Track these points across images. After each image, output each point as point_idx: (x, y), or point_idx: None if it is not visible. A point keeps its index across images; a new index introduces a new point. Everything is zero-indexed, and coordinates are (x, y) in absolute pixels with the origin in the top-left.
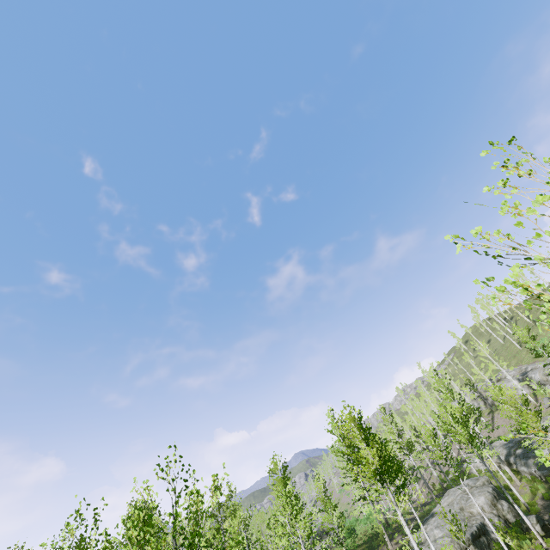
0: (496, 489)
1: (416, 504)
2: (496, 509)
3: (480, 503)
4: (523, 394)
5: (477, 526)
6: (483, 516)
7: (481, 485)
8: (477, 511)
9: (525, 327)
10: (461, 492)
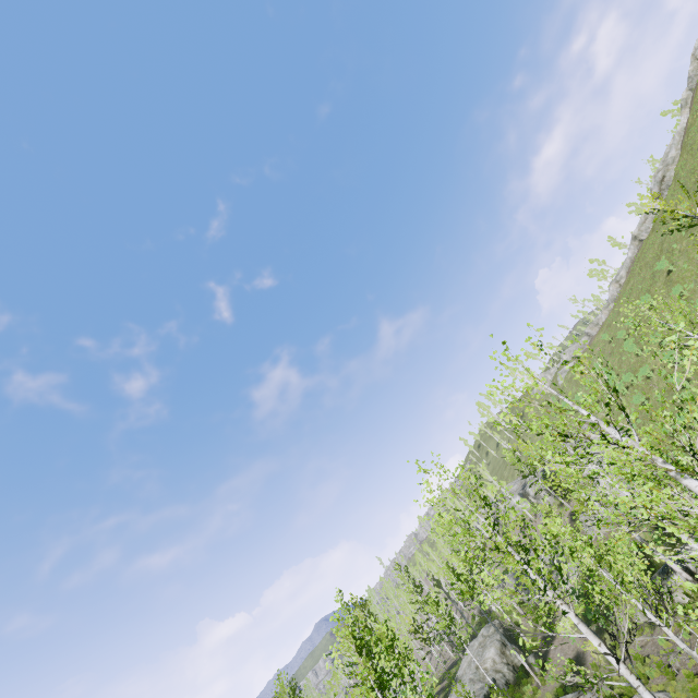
0: (504, 633)
1: (447, 666)
2: (505, 656)
3: (492, 655)
4: (505, 538)
5: (489, 684)
6: (495, 670)
7: (493, 632)
8: (490, 665)
9: (511, 450)
10: (478, 646)
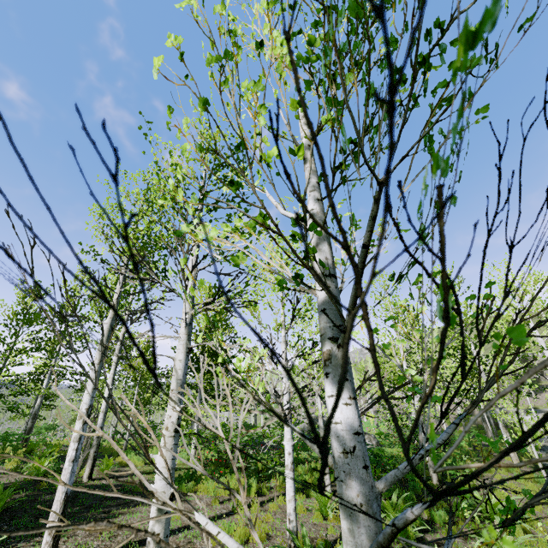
0: None
1: None
2: None
3: None
4: None
5: None
6: None
7: None
8: None
9: None
10: None
